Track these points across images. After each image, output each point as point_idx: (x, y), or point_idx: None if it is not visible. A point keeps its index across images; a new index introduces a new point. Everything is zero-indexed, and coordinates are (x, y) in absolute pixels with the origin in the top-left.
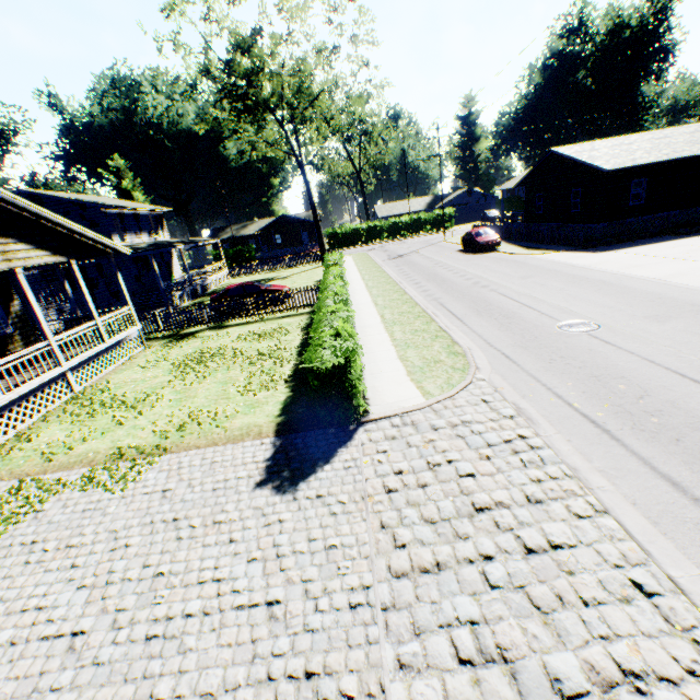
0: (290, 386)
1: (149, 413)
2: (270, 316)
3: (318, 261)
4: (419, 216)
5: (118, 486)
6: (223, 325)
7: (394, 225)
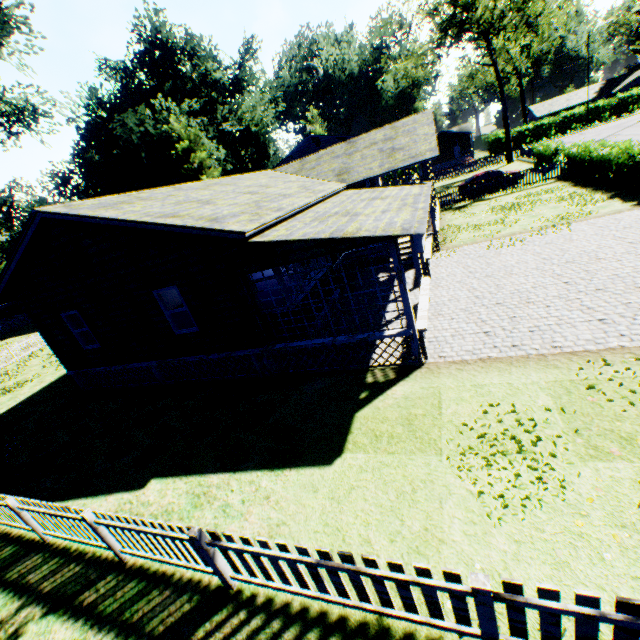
0: (617, 199)
1: (519, 222)
2: (520, 189)
3: (497, 163)
4: (596, 104)
5: (562, 231)
6: (483, 199)
7: (563, 120)
